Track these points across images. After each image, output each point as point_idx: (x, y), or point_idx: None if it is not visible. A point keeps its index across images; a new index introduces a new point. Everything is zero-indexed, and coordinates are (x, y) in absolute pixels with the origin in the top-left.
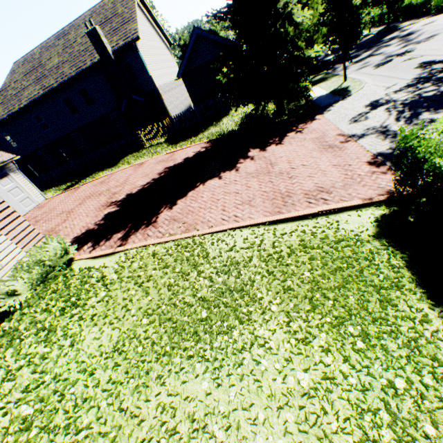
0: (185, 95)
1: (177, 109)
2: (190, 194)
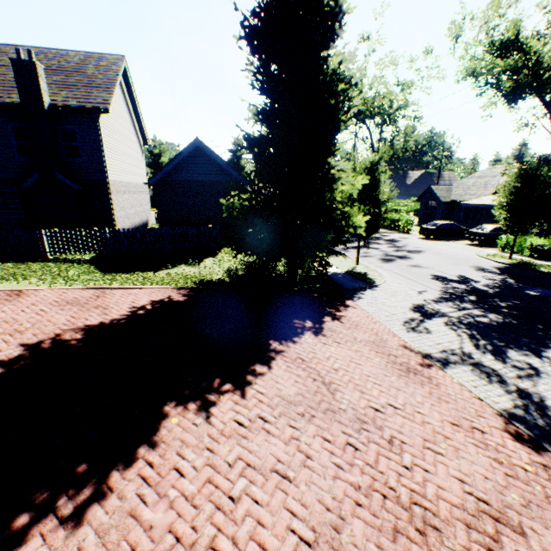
0: (145, 206)
1: (129, 219)
2: (141, 449)
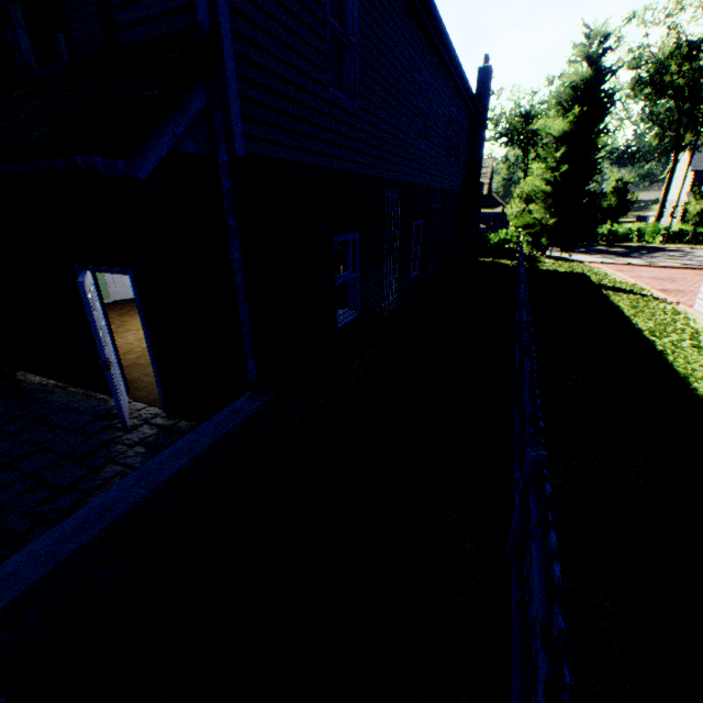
0: None
1: None
2: None
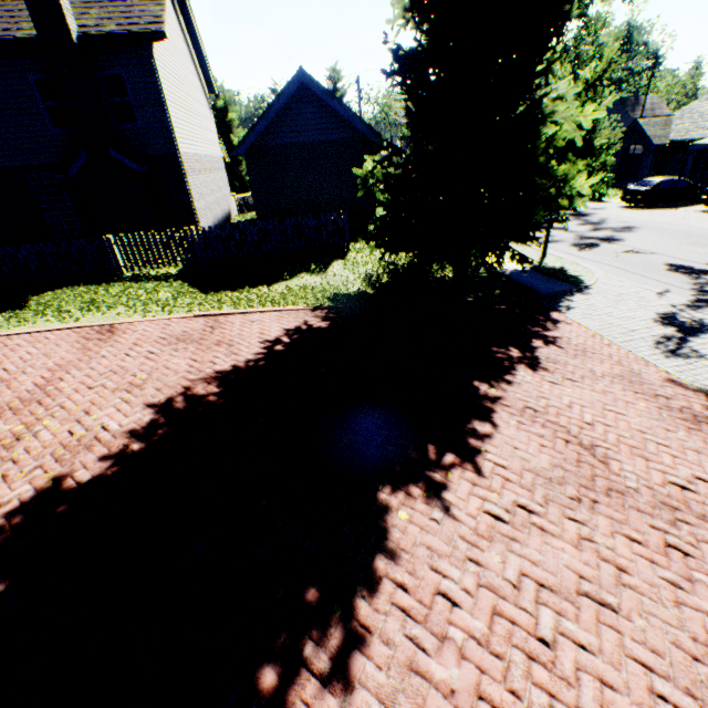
0: (224, 191)
1: (210, 211)
2: (378, 563)
